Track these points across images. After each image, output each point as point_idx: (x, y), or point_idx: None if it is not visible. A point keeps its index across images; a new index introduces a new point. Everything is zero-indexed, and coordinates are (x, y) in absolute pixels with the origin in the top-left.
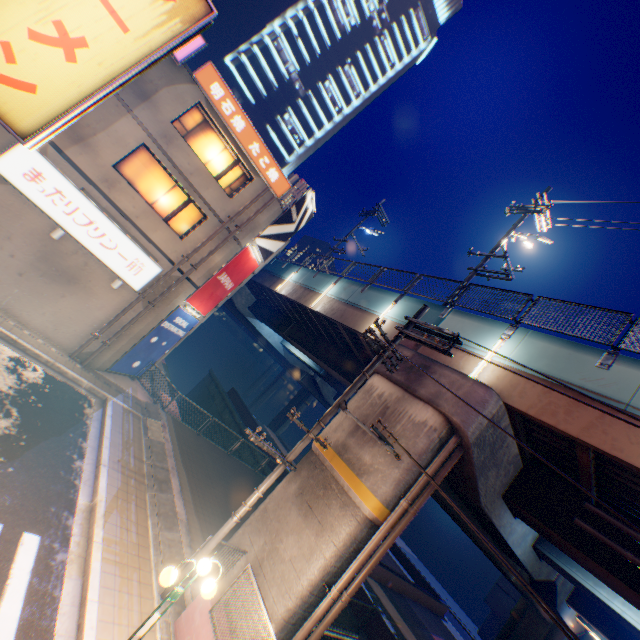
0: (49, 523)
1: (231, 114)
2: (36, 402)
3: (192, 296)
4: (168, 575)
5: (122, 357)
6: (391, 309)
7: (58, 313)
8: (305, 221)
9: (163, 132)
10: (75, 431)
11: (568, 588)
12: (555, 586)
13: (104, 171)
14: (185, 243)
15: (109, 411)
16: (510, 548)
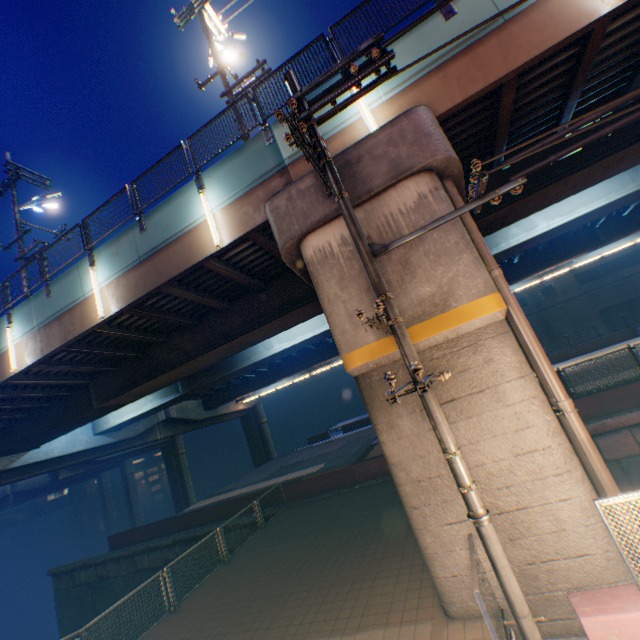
0: None
1: None
2: None
3: None
4: None
5: None
6: (208, 200)
7: None
8: None
9: None
10: None
11: None
12: None
13: None
14: None
15: None
16: None
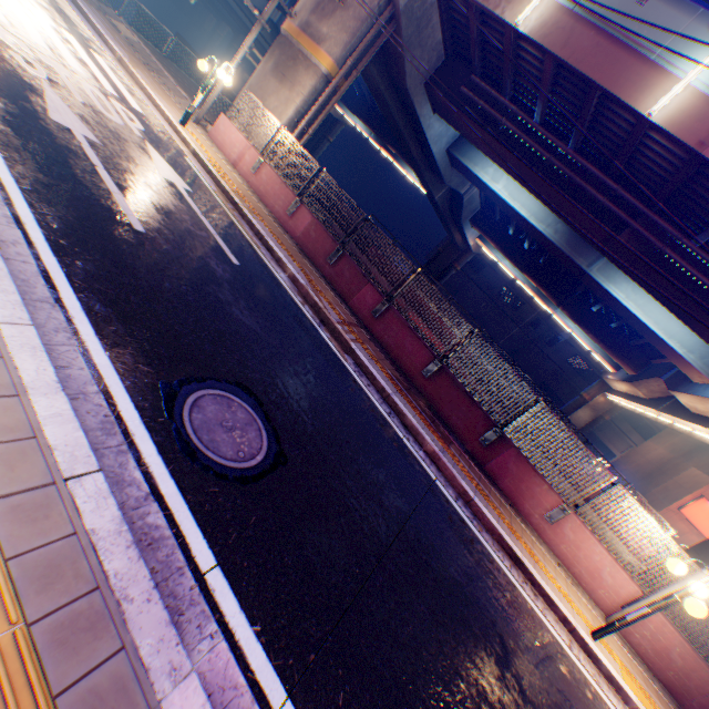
0: (100, 55)
1: None
2: None
3: None
4: (203, 64)
5: None
6: None
7: None
8: None
9: None
10: (60, 1)
11: (473, 211)
12: (462, 202)
13: None
14: None
15: None
16: (429, 147)
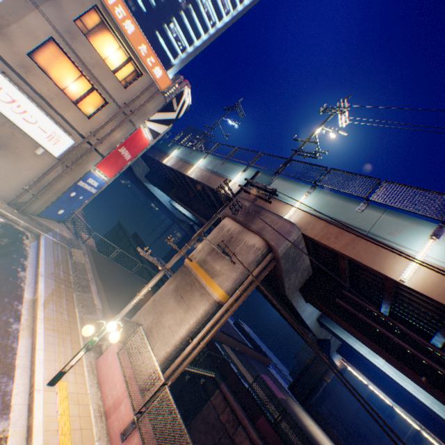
0: (5, 307)
1: (123, 18)
2: None
3: (100, 163)
4: (87, 329)
5: (49, 206)
6: (240, 176)
7: None
8: (184, 111)
9: (67, 29)
10: (18, 254)
11: (337, 344)
12: (330, 342)
13: (20, 58)
14: (92, 122)
15: (42, 242)
16: (303, 320)
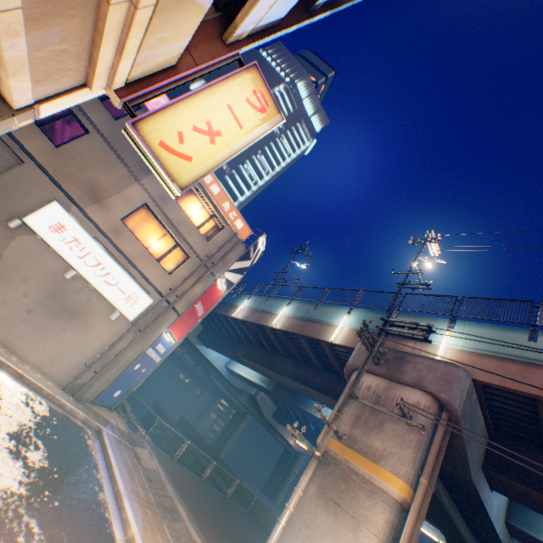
0: None
1: (210, 183)
2: (52, 434)
3: (174, 323)
4: None
5: (108, 386)
6: (346, 319)
7: (57, 346)
8: (257, 258)
9: (161, 195)
10: (88, 462)
11: None
12: None
13: (114, 223)
14: (172, 277)
15: (107, 440)
16: (491, 526)
